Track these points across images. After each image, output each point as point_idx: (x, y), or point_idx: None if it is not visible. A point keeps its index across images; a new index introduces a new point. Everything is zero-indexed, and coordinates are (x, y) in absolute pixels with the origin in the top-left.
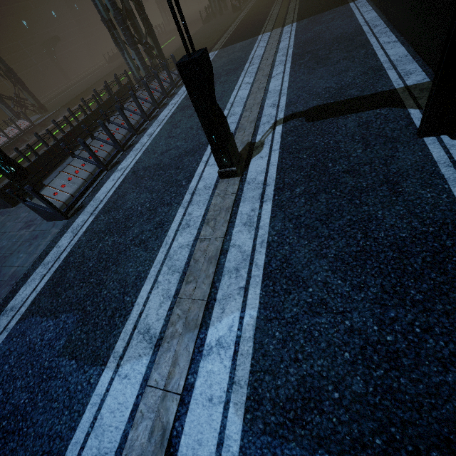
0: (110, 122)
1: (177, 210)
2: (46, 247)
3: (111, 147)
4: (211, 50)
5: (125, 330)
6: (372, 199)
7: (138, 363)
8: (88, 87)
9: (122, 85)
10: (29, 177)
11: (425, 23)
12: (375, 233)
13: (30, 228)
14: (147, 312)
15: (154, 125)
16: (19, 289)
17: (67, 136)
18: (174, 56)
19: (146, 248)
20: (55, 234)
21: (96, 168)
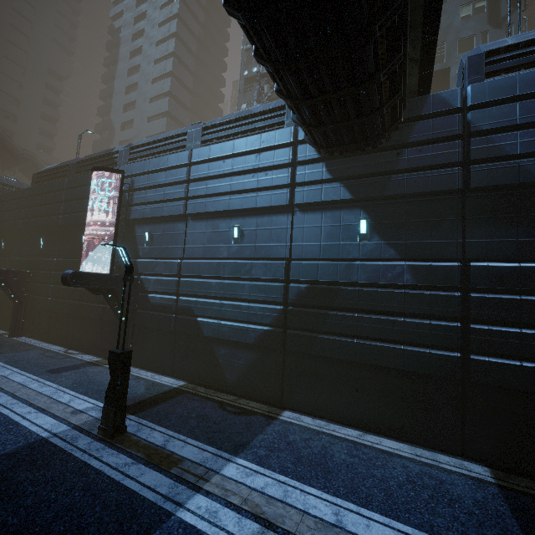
0: None
1: None
2: None
3: None
4: None
5: None
6: (1, 343)
7: None
8: None
9: None
10: None
11: (3, 320)
12: (5, 345)
13: None
14: None
15: None
16: None
17: None
18: None
19: None
20: None
21: None
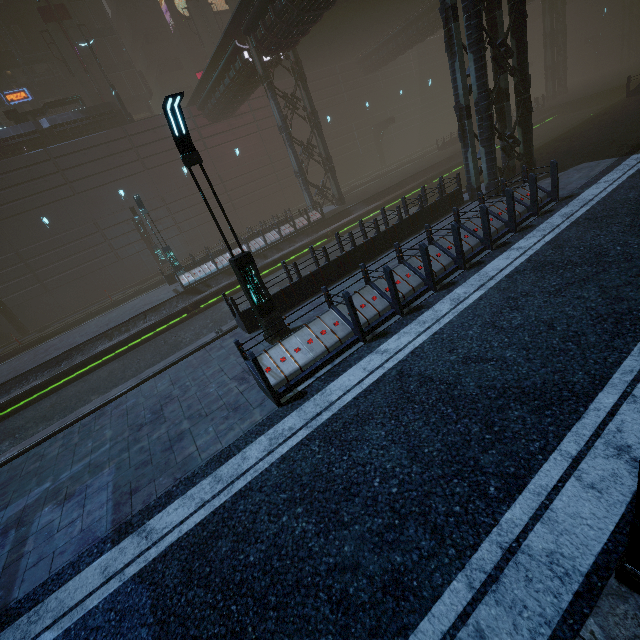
0: (403, 261)
1: (449, 576)
2: (234, 442)
3: (386, 303)
4: (639, 148)
5: None
6: None
7: None
8: (400, 181)
9: (445, 195)
10: (273, 313)
11: None
12: None
13: (242, 385)
14: None
15: (470, 281)
16: (174, 499)
17: (342, 257)
18: (556, 163)
19: (343, 638)
20: (253, 424)
21: (351, 333)
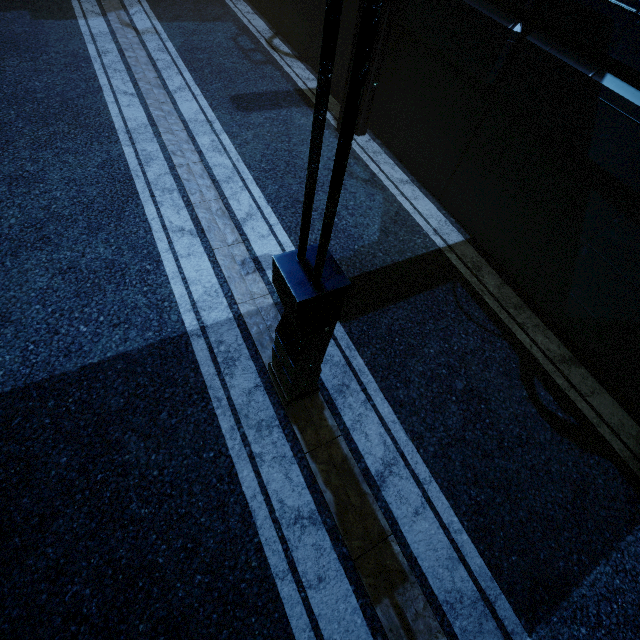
0: None
1: None
2: None
3: None
4: None
5: (77, 12)
6: None
7: (98, 18)
8: None
9: None
10: None
11: None
12: None
13: None
14: (86, 8)
15: None
16: None
17: None
18: None
19: None
20: None
21: None
